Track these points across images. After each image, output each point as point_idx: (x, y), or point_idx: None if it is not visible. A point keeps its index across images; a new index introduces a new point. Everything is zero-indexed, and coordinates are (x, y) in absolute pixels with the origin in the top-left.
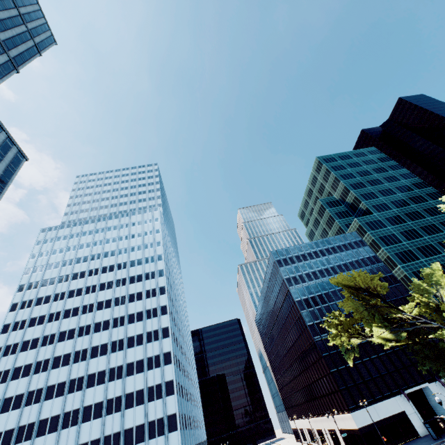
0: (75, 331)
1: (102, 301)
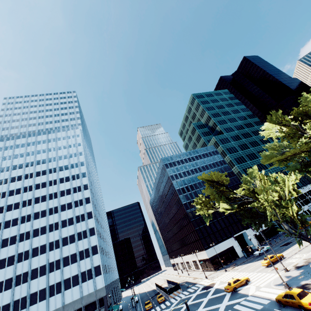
0: (18, 220)
1: (38, 197)
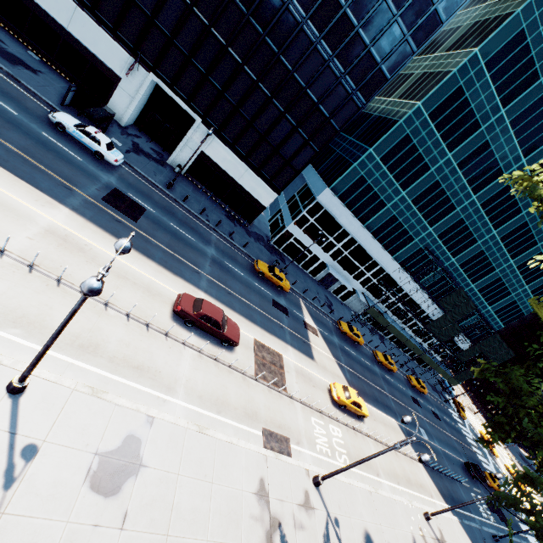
0: None
1: None
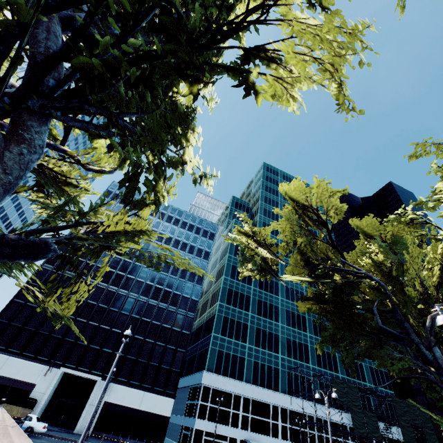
0: None
1: None
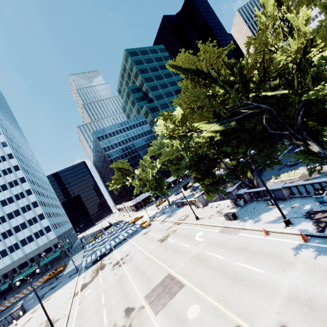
0: None
1: None
